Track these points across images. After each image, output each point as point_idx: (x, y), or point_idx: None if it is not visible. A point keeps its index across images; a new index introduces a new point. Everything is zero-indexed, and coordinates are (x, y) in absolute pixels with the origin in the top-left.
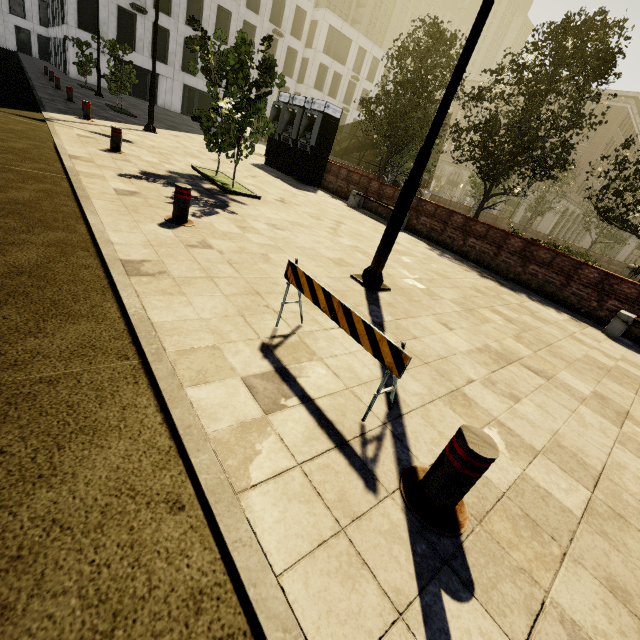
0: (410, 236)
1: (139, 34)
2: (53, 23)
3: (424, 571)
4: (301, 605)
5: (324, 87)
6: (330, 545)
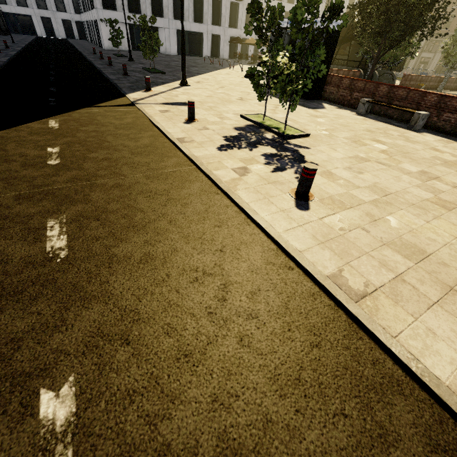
0: (435, 136)
1: None
2: (84, 9)
3: None
4: None
5: None
6: None
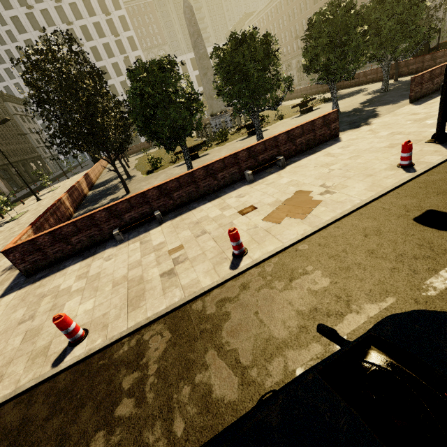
0: None
1: None
2: None
3: None
4: None
5: None
6: None
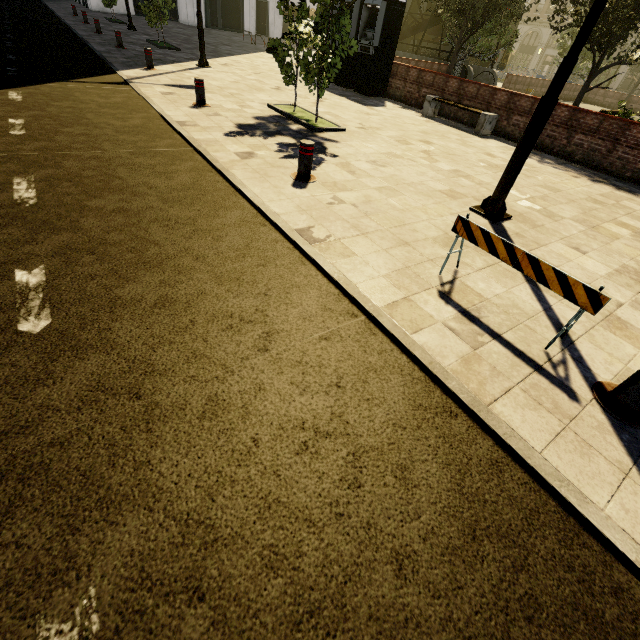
0: (500, 143)
1: None
2: None
3: (633, 451)
4: (562, 468)
5: None
6: (563, 436)
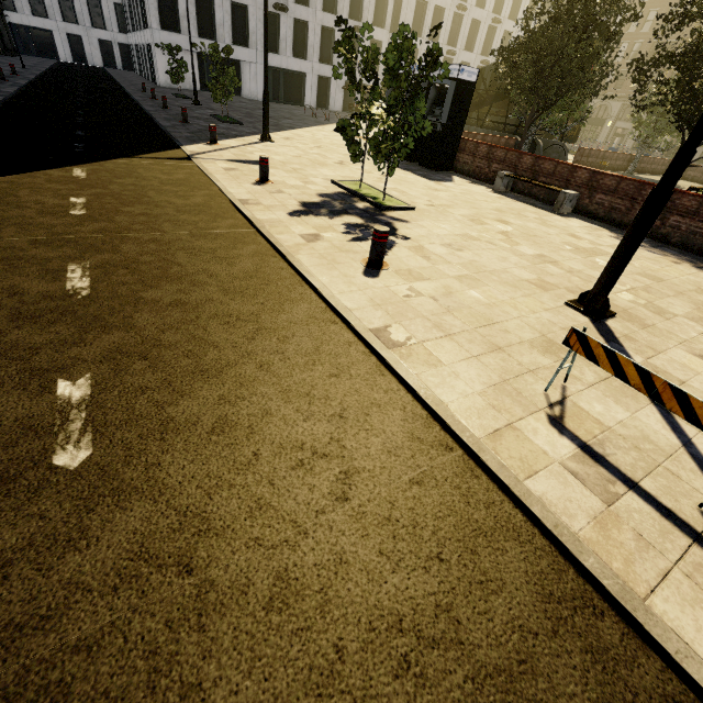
0: (583, 222)
1: (218, 19)
2: (133, 28)
3: None
4: None
5: (423, 30)
6: None
